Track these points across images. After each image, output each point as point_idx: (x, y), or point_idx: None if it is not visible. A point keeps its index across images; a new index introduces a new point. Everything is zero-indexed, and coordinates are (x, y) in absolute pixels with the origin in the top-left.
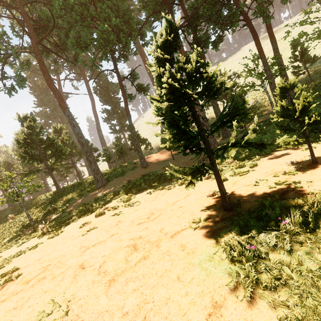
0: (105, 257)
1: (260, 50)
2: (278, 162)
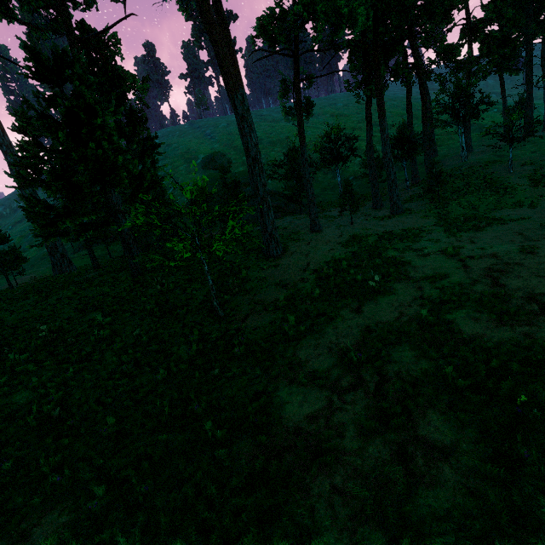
0: None
1: (426, 117)
2: (534, 212)
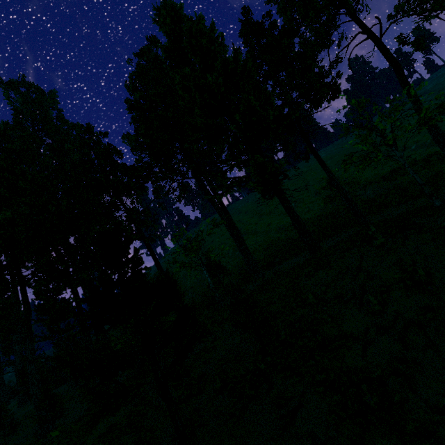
0: None
1: None
2: None
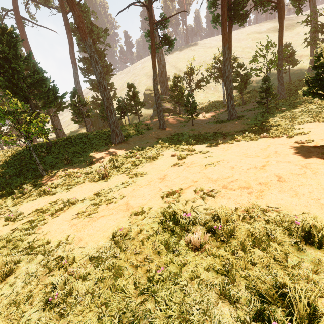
0: (304, 168)
1: (281, 38)
2: None
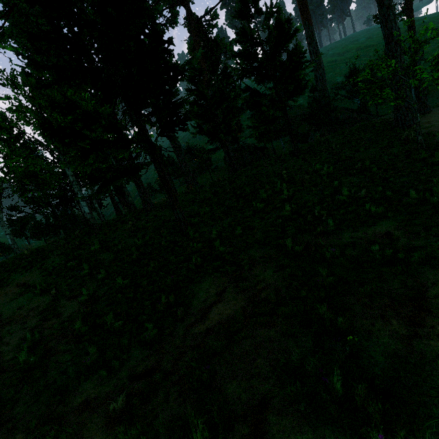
0: None
1: None
2: None
